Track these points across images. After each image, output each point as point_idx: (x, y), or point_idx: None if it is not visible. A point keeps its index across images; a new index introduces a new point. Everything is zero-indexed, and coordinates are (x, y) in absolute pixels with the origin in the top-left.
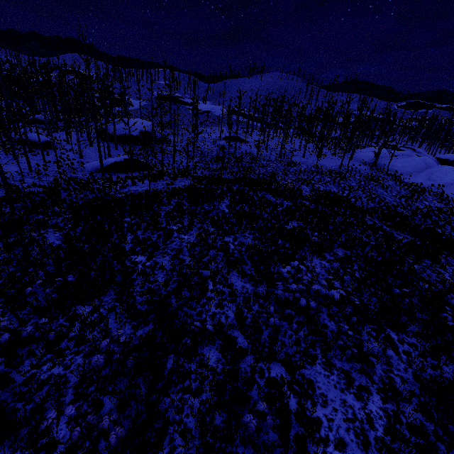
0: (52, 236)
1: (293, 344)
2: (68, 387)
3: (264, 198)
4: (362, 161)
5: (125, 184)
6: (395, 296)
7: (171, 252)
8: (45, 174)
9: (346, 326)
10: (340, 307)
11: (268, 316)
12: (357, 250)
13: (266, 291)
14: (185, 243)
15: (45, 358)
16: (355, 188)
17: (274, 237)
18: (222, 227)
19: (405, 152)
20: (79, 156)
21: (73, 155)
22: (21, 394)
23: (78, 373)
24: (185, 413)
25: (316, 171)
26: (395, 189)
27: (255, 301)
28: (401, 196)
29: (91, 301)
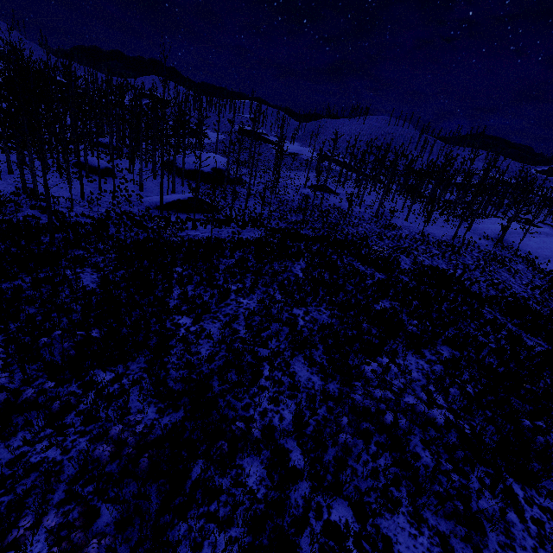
0: (88, 277)
1: (368, 476)
2: (60, 481)
3: (351, 265)
4: (483, 234)
5: (184, 227)
6: (523, 428)
7: (223, 318)
8: (97, 204)
9: (449, 465)
10: (441, 431)
11: (338, 430)
12: (469, 352)
13: (339, 390)
14: (243, 309)
15: (43, 433)
16: (472, 267)
17: (358, 318)
18: (292, 295)
19: (543, 229)
20: (139, 188)
21: (133, 187)
22: (3, 477)
23: (77, 462)
24: (204, 552)
25: (420, 239)
26: (526, 275)
27: (322, 401)
28: (535, 287)
29: (115, 367)
